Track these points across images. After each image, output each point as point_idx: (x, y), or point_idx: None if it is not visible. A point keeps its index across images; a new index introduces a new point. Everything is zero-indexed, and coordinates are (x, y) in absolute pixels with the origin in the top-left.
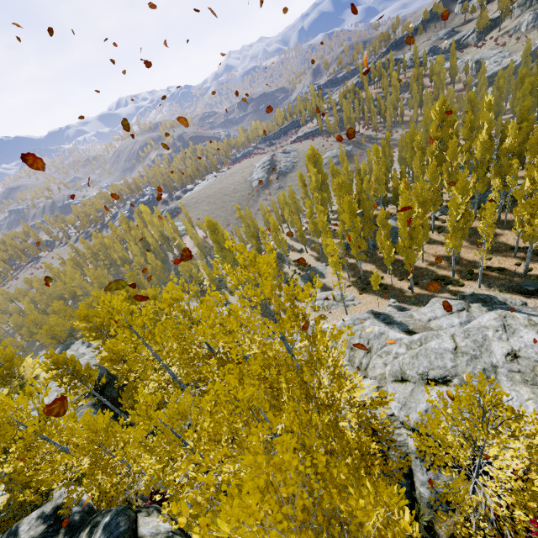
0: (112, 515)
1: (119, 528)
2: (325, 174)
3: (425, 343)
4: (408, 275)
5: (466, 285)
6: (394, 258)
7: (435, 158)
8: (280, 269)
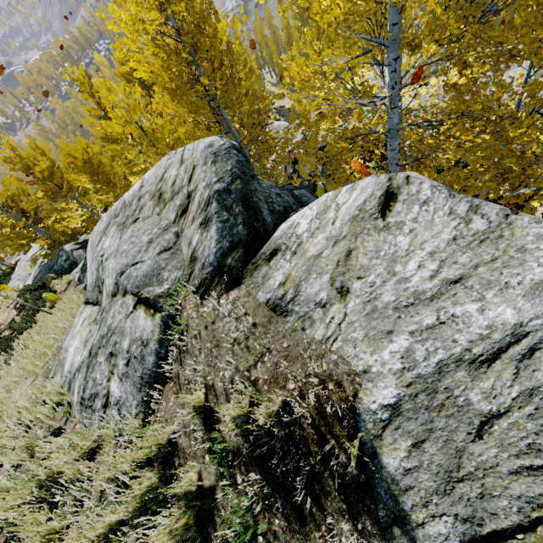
0: None
1: None
2: None
3: None
4: None
5: None
6: None
7: None
8: None
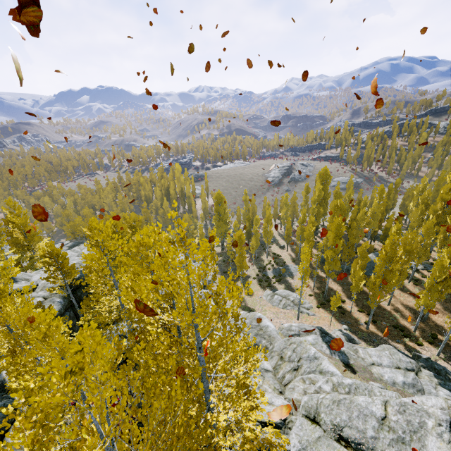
0: None
1: None
2: (329, 193)
3: (354, 393)
4: (369, 310)
5: (424, 346)
6: (362, 289)
7: (436, 216)
8: (259, 255)
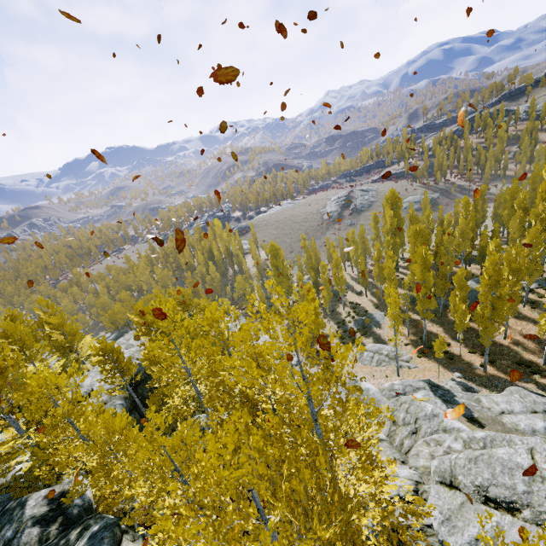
0: (101, 526)
1: (102, 544)
2: (402, 219)
3: (491, 446)
4: (482, 349)
5: None
6: (468, 326)
7: (539, 221)
8: (334, 307)
